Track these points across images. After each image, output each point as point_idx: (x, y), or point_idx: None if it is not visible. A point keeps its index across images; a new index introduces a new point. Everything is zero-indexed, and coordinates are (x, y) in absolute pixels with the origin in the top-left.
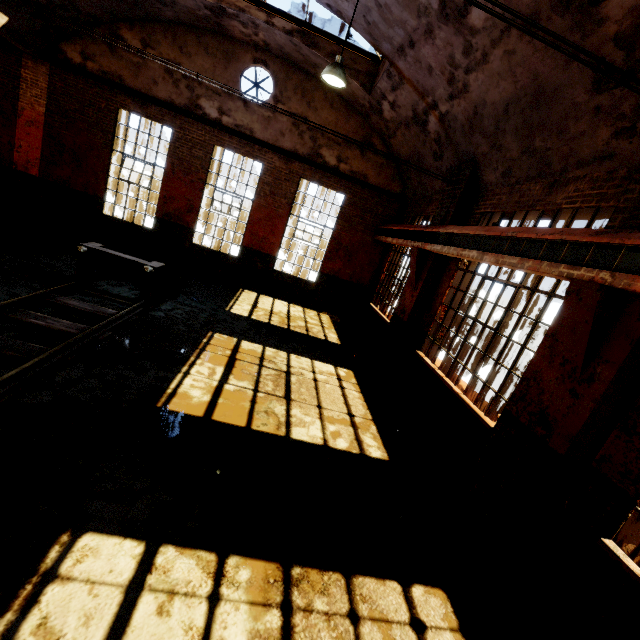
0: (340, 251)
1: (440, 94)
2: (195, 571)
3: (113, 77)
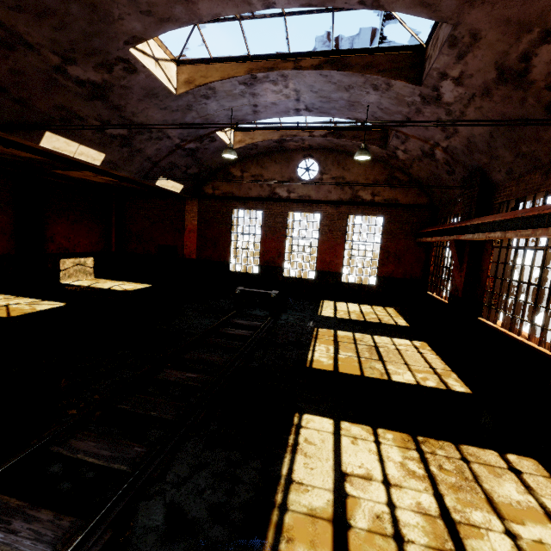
0: (390, 257)
1: (438, 138)
2: (362, 432)
3: (228, 194)
